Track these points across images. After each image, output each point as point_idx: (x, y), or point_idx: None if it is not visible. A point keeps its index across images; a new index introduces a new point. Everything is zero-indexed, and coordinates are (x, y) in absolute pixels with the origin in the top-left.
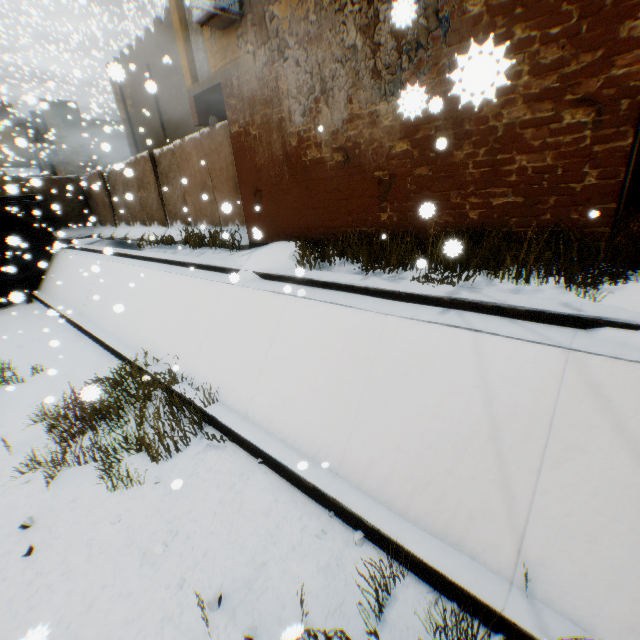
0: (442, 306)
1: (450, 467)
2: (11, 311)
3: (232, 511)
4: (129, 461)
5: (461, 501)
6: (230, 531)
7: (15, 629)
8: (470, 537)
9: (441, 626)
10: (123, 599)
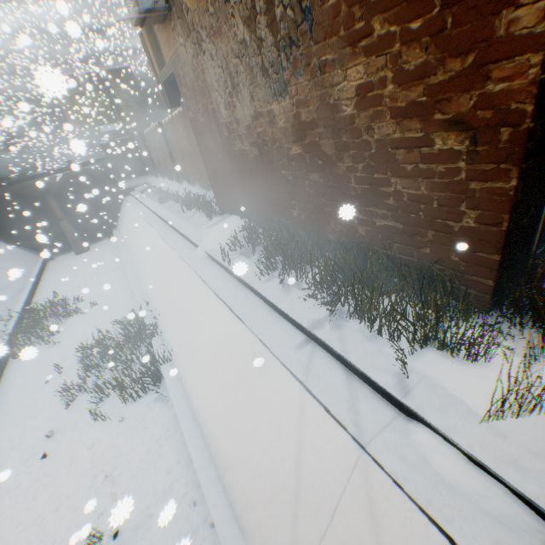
0: (306, 335)
1: (266, 502)
2: (99, 245)
3: (150, 461)
4: (113, 397)
5: (268, 535)
6: (143, 478)
7: (23, 509)
8: None
9: None
10: (73, 510)
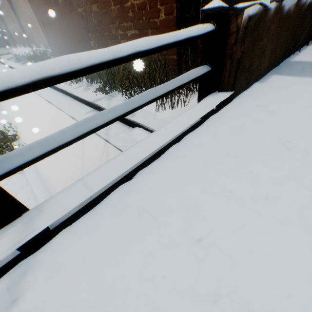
0: (93, 108)
1: None
2: None
3: None
4: None
5: None
6: None
7: None
8: None
9: None
10: None
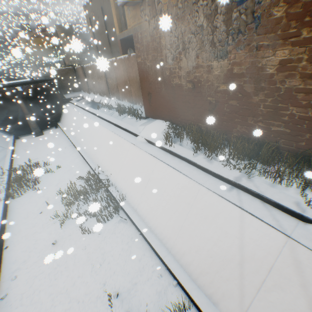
0: (231, 184)
1: (218, 270)
2: (49, 131)
3: (126, 255)
4: (90, 220)
5: (220, 286)
6: (124, 264)
7: (50, 286)
8: (221, 303)
9: None
10: (84, 284)
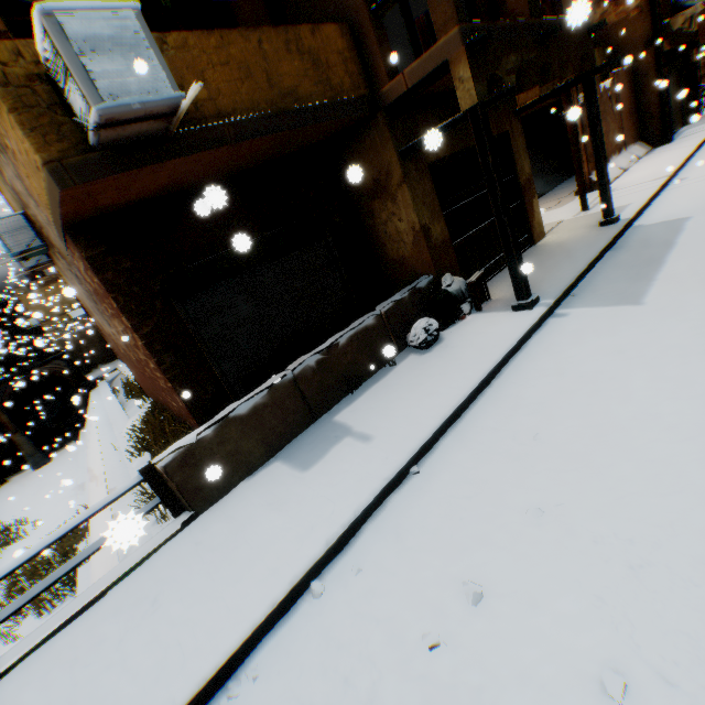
0: None
1: None
2: (64, 452)
3: None
4: (32, 615)
5: None
6: None
7: None
8: None
9: None
10: None
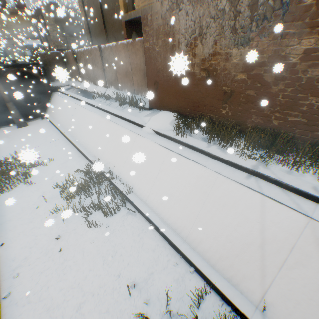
0: (247, 173)
1: (238, 254)
2: (35, 122)
3: (138, 246)
4: (95, 214)
5: (240, 269)
6: (138, 255)
7: (59, 281)
8: (241, 284)
9: (223, 317)
10: (97, 277)
